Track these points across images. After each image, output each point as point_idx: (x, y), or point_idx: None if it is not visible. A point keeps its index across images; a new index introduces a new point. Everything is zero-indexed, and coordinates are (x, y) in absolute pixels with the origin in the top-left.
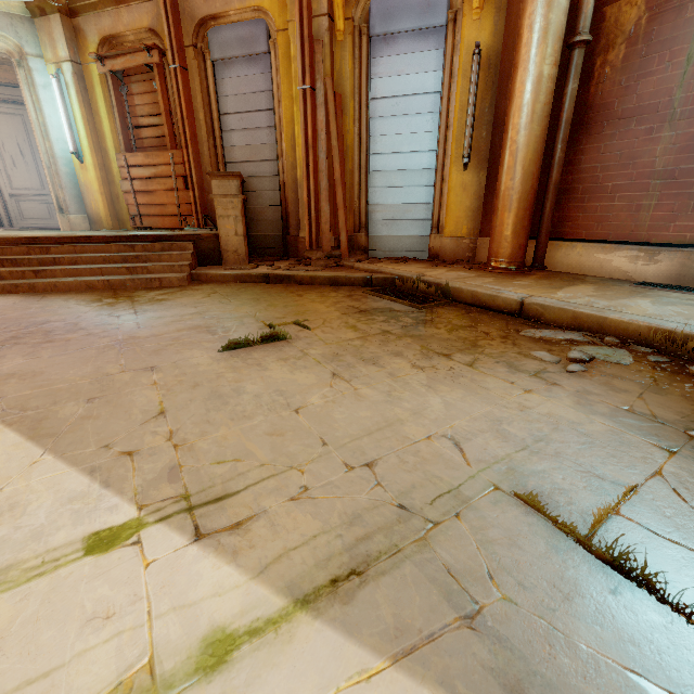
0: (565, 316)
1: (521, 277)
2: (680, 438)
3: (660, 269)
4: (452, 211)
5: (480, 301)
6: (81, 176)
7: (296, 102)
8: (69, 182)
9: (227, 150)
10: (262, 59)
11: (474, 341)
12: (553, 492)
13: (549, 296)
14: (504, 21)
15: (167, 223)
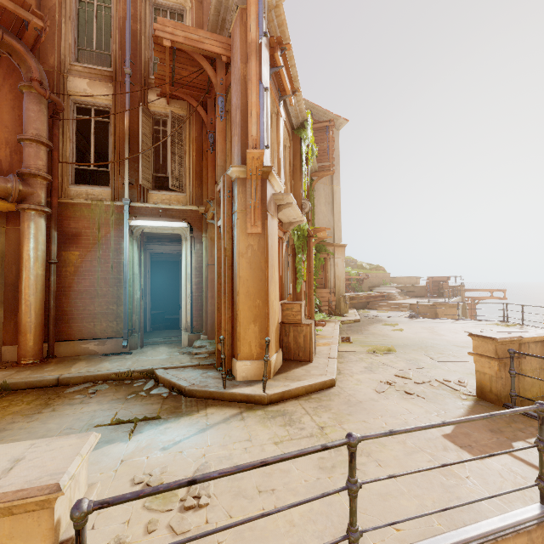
0: (81, 378)
1: (46, 365)
2: (125, 400)
3: (109, 347)
4: None
5: (33, 385)
6: None
7: None
8: None
9: None
10: None
11: (46, 403)
12: (102, 422)
13: (69, 372)
14: (5, 238)
15: None
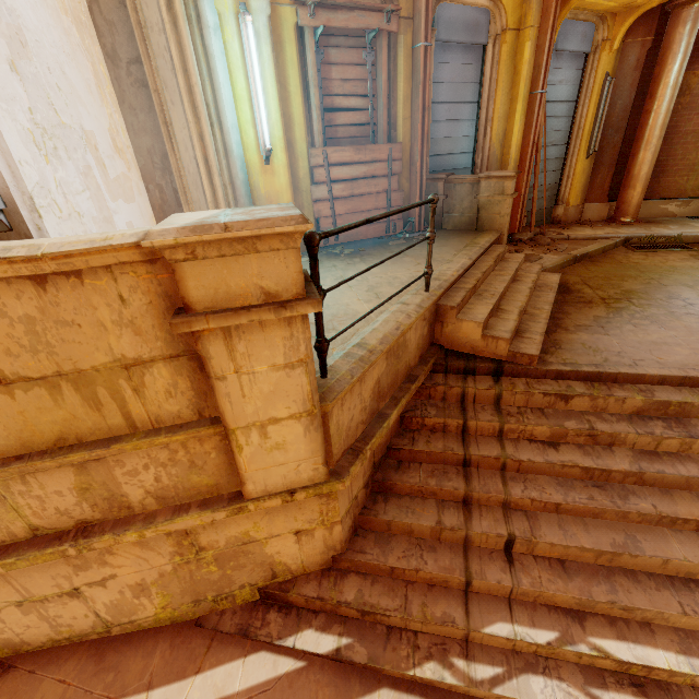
0: None
1: (653, 224)
2: None
3: (691, 209)
4: (576, 188)
5: None
6: (261, 184)
7: (522, 102)
8: (245, 196)
9: (430, 142)
10: (476, 49)
11: None
12: None
13: None
14: (618, 60)
15: (371, 233)
